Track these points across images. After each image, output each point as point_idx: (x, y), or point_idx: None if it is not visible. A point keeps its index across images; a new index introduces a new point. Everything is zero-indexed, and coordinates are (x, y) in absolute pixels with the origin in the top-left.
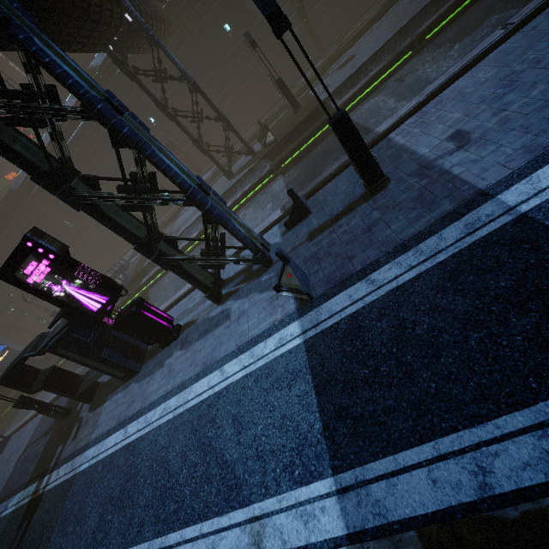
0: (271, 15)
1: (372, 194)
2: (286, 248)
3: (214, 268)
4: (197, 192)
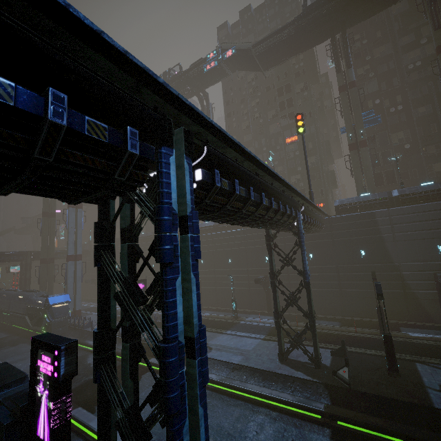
0: None
1: None
2: None
3: None
4: None
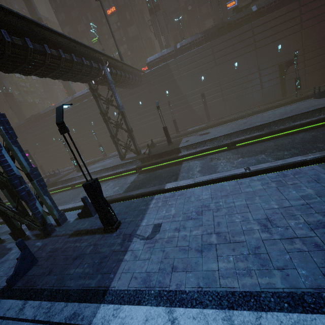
0: (59, 123)
1: (105, 232)
2: (64, 230)
3: (18, 220)
4: (15, 179)
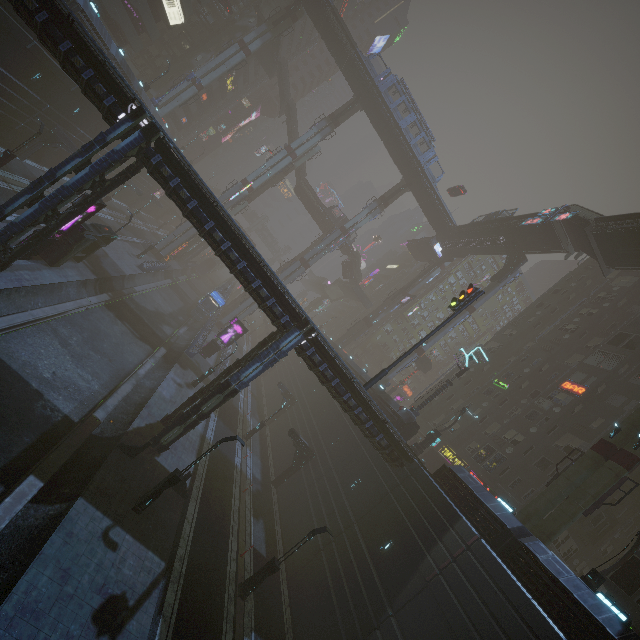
0: None
1: None
2: None
3: None
4: None
